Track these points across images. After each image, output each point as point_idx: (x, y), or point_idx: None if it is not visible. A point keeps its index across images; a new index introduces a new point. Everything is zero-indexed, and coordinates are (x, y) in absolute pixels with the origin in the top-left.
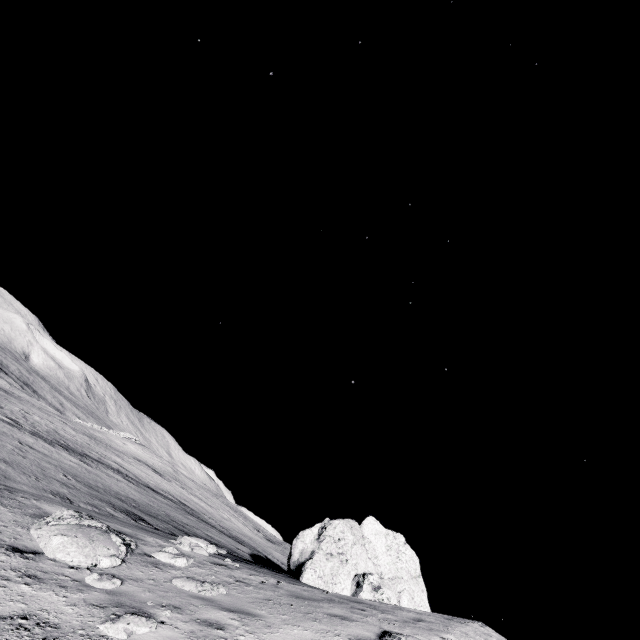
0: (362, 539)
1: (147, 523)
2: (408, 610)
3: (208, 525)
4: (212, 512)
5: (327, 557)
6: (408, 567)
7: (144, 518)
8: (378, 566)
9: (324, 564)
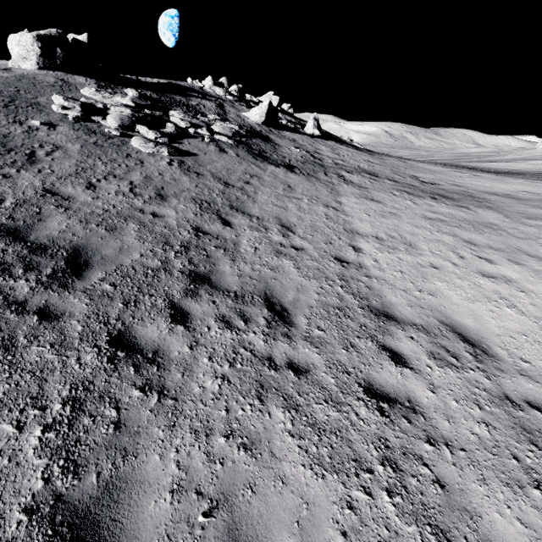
0: None
1: None
2: None
3: None
4: None
5: (541, 145)
6: None
7: None
8: None
9: (541, 146)
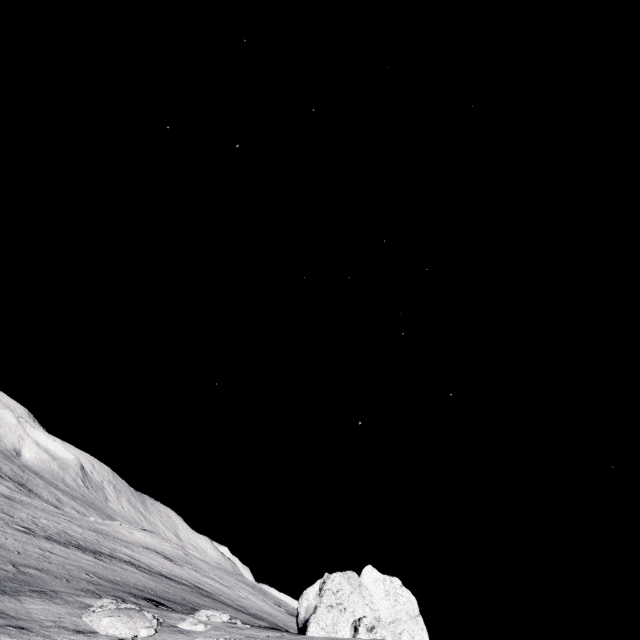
0: (359, 587)
1: (167, 607)
2: None
3: (224, 605)
4: (228, 592)
5: (328, 609)
6: (406, 608)
7: (163, 603)
8: (375, 611)
9: (326, 616)
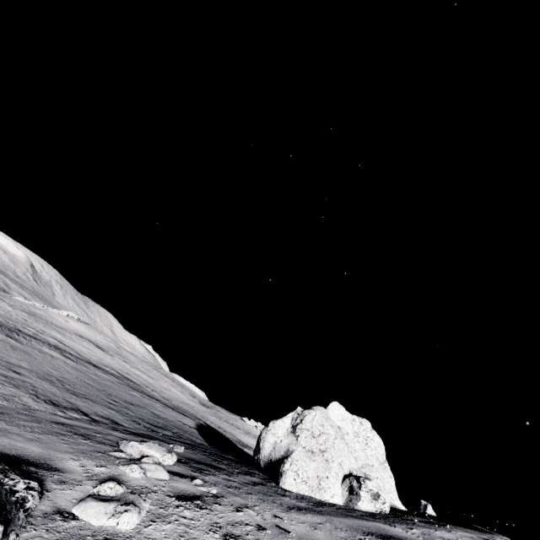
0: (339, 430)
1: (81, 413)
2: (439, 537)
3: (152, 399)
4: (153, 383)
5: (308, 455)
6: (377, 454)
7: (78, 405)
8: (357, 459)
9: (306, 464)
